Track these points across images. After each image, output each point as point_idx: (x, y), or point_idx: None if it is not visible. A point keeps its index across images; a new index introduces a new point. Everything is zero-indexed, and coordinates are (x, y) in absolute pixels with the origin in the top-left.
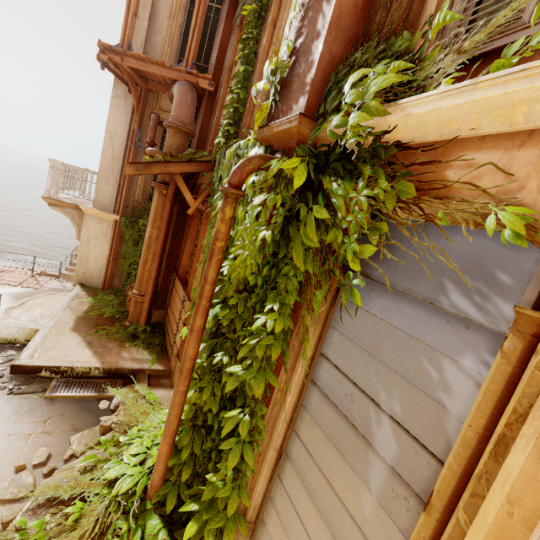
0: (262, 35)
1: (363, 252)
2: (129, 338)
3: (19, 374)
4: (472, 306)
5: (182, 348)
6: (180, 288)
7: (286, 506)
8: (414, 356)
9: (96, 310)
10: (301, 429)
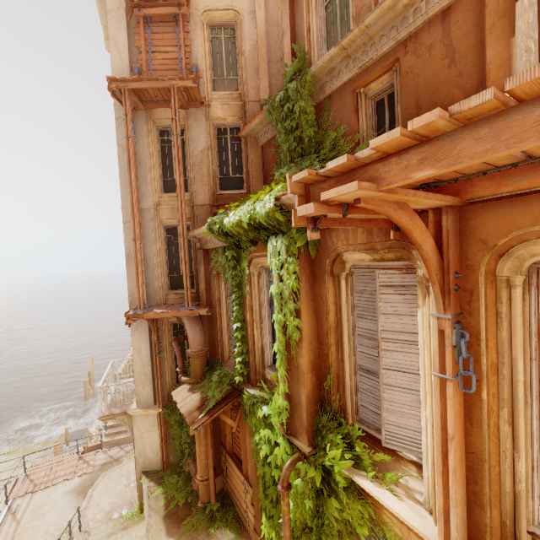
0: (245, 310)
1: (363, 533)
2: (210, 522)
3: None
4: None
5: (257, 524)
6: (235, 468)
7: None
8: None
9: (171, 500)
10: None
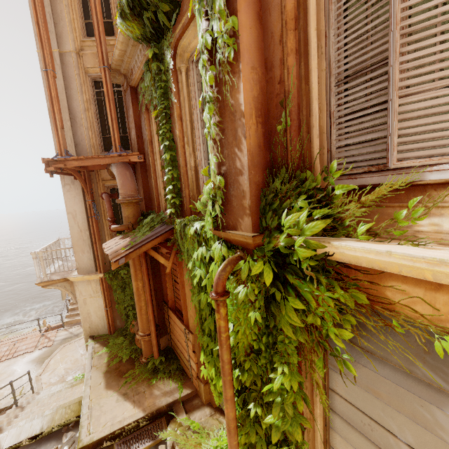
0: (173, 126)
1: (342, 336)
2: (152, 374)
3: None
4: (441, 380)
5: (200, 371)
6: (176, 320)
7: None
8: (408, 402)
9: (114, 358)
10: (337, 447)
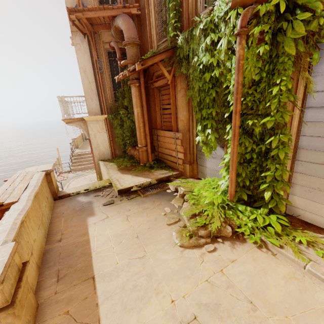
0: None
1: None
2: (150, 169)
3: (122, 194)
4: None
5: (186, 158)
6: (166, 133)
7: (308, 167)
8: None
9: (121, 165)
10: (306, 131)
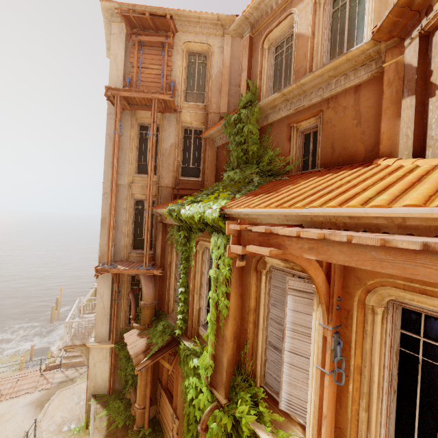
0: (189, 278)
1: None
2: None
3: None
4: None
5: None
6: (167, 401)
7: None
8: None
9: (112, 421)
10: None
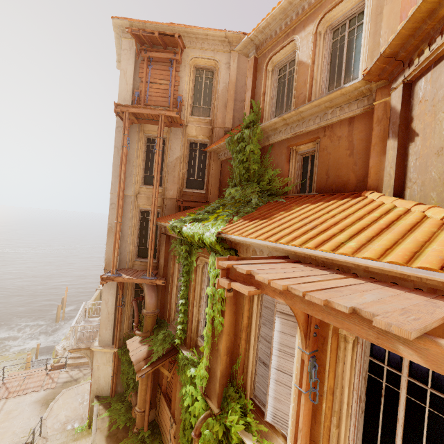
0: (189, 291)
1: None
2: None
3: None
4: None
5: None
6: (166, 406)
7: None
8: None
9: (114, 423)
10: None
